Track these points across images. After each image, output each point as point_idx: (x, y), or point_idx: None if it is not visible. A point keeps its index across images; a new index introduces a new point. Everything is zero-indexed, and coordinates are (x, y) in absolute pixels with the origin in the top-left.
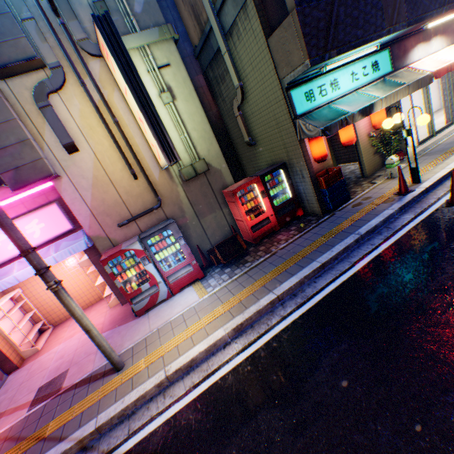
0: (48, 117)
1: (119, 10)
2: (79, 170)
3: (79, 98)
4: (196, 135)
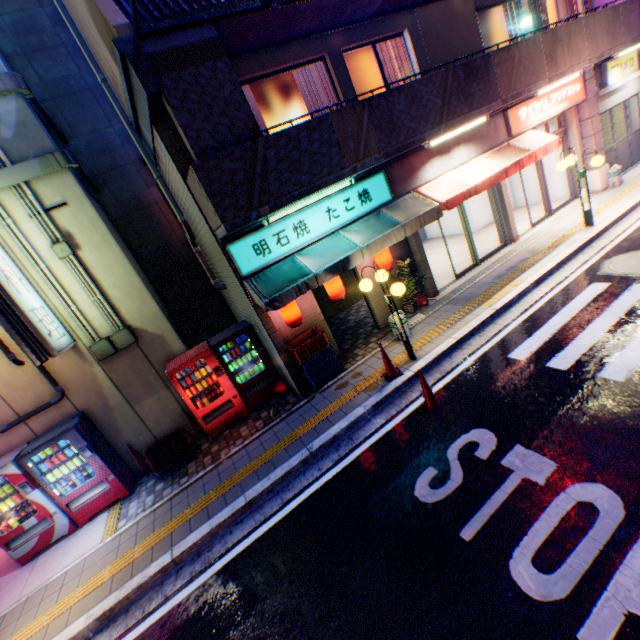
0: None
1: None
2: None
3: None
4: (118, 293)
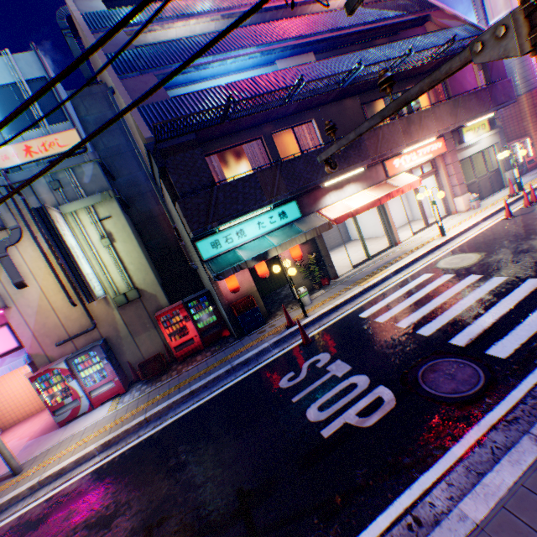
0: (5, 264)
1: (71, 183)
2: (27, 301)
3: (32, 247)
4: (133, 268)
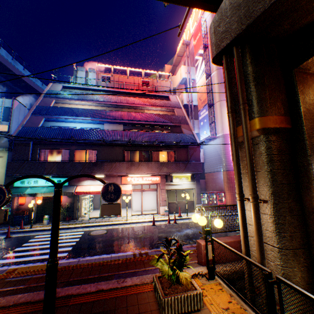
0: None
1: None
2: None
3: None
4: None
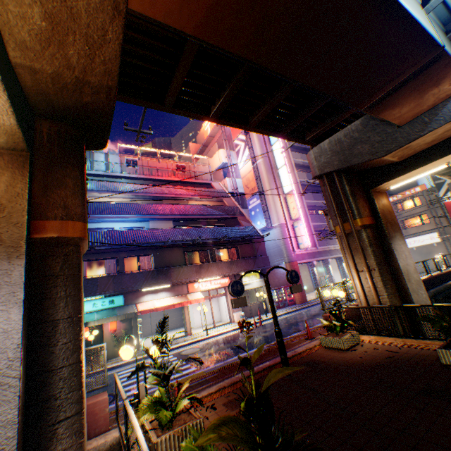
0: None
1: None
2: None
3: None
4: None
